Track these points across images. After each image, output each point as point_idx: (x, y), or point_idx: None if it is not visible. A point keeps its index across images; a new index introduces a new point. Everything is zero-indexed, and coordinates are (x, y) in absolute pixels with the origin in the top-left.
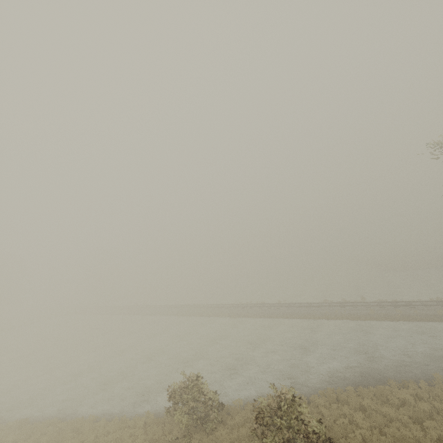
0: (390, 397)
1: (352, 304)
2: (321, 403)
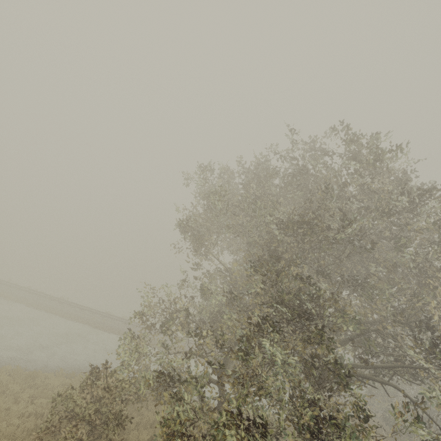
0: (38, 380)
1: (125, 321)
2: None
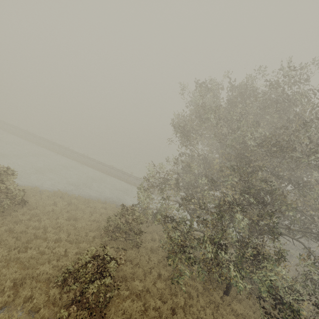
0: (90, 203)
1: (123, 172)
2: (47, 195)
